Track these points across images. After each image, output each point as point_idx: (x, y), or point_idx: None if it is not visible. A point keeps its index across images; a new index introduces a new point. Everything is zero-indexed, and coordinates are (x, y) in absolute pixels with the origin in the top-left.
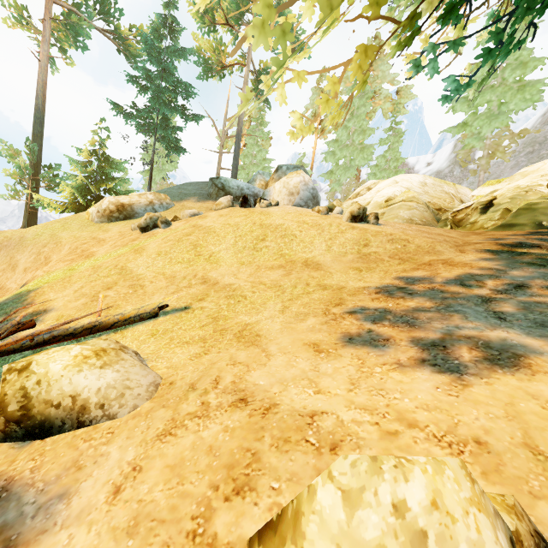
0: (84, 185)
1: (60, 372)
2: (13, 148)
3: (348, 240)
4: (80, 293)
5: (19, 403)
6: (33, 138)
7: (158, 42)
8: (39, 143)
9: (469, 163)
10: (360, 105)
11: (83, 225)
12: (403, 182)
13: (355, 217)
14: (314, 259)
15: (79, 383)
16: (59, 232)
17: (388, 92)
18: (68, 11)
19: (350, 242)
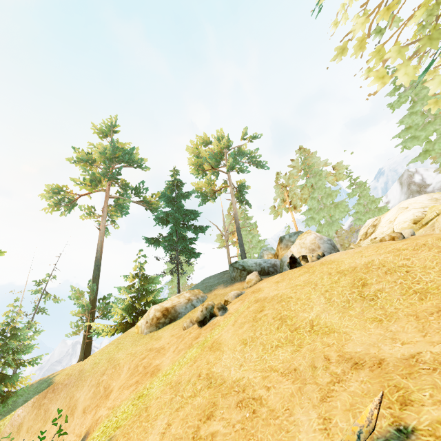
0: (130, 304)
1: None
2: (79, 291)
3: None
4: (169, 437)
5: None
6: (93, 280)
7: (171, 194)
8: (97, 283)
9: (425, 188)
10: (317, 181)
11: (135, 340)
12: (413, 205)
13: None
14: None
15: None
16: (115, 354)
17: (326, 171)
18: (117, 198)
19: None
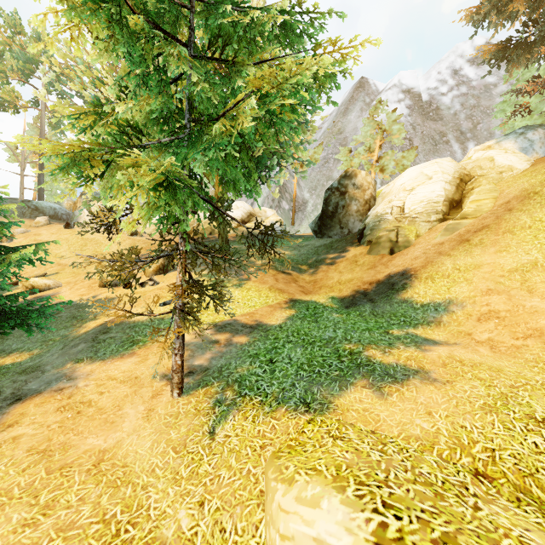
0: None
1: (38, 280)
2: None
3: (127, 244)
4: None
5: (31, 286)
6: None
7: None
8: None
9: None
10: None
11: None
12: None
13: (131, 234)
14: (112, 252)
15: (45, 282)
16: None
17: None
18: None
19: (128, 245)
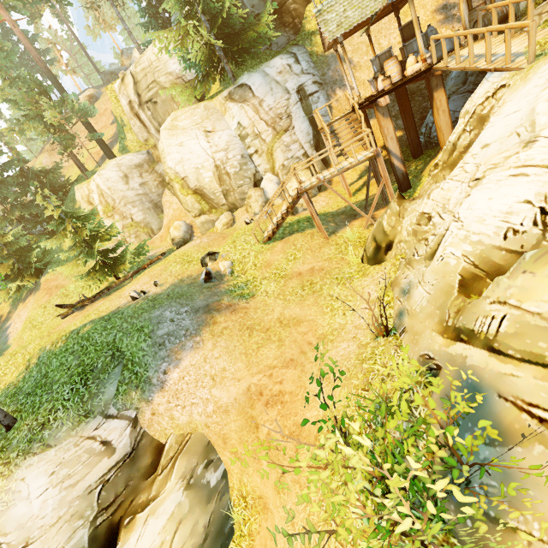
0: None
1: None
2: None
3: None
4: None
5: None
6: None
7: None
8: None
9: None
10: None
11: None
12: None
13: None
14: None
15: None
16: None
17: None
18: None
19: None
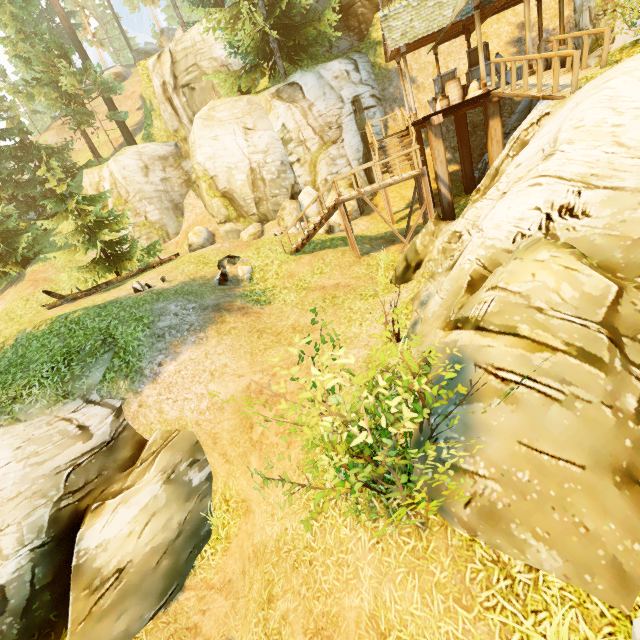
0: None
1: None
2: None
3: None
4: None
5: None
6: None
7: None
8: None
9: None
10: None
11: None
12: None
13: None
14: None
15: None
16: None
17: None
18: None
19: None
